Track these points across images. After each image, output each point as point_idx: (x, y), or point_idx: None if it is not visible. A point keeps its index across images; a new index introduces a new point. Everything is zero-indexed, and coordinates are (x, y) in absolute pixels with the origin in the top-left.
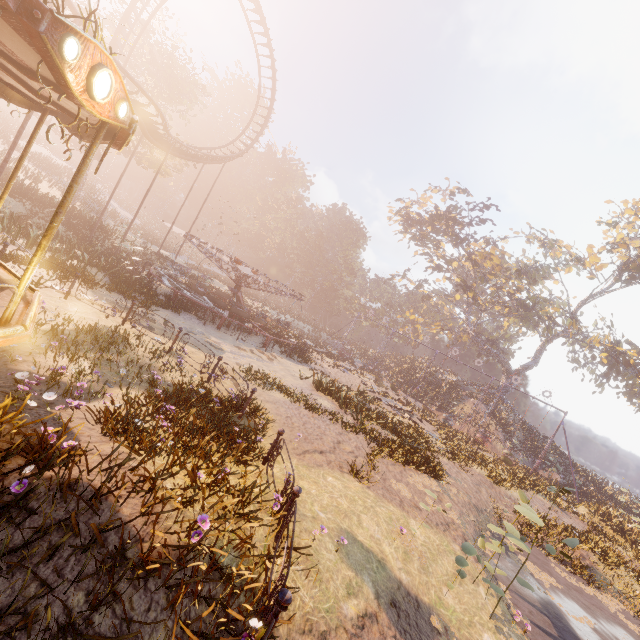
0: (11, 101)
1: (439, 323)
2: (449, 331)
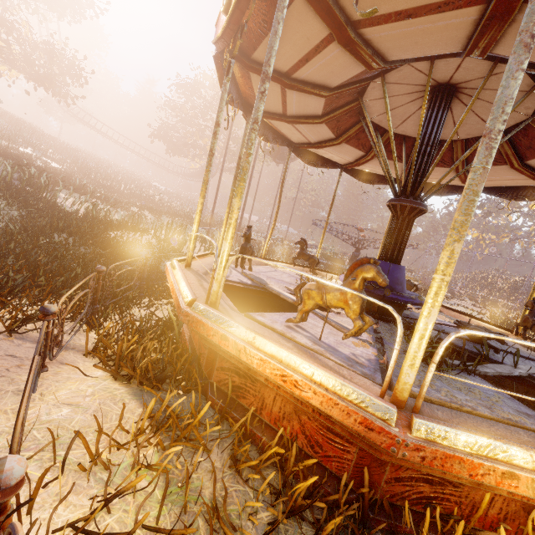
0: (373, 183)
1: (506, 234)
2: (519, 239)
